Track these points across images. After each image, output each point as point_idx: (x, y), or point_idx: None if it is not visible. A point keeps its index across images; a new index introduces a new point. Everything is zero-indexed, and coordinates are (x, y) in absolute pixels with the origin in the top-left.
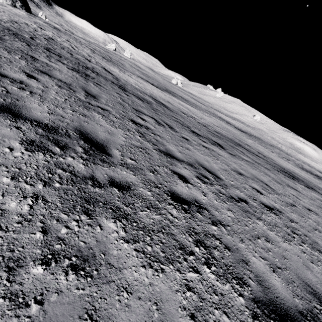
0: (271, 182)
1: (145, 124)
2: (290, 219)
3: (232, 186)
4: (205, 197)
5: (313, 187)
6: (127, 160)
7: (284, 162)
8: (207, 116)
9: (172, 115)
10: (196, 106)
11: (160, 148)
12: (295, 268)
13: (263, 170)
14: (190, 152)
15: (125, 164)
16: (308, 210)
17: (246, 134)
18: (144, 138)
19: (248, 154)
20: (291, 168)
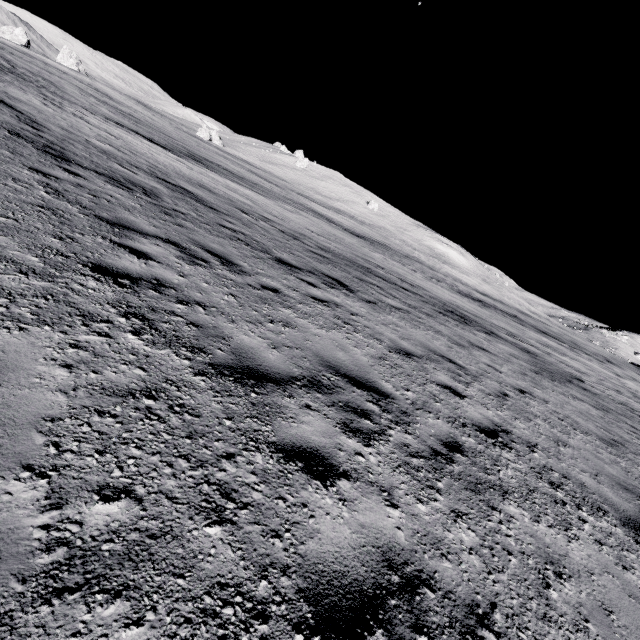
0: (453, 350)
1: (149, 269)
2: (526, 444)
3: (417, 409)
4: (396, 512)
5: (492, 330)
6: (86, 520)
7: (438, 289)
8: (291, 212)
9: (221, 223)
10: (264, 191)
11: (216, 358)
12: (637, 635)
13: (429, 323)
14: (297, 332)
15: (71, 568)
16: (521, 392)
17: (365, 240)
18: (152, 333)
19: (390, 289)
20: (450, 298)
